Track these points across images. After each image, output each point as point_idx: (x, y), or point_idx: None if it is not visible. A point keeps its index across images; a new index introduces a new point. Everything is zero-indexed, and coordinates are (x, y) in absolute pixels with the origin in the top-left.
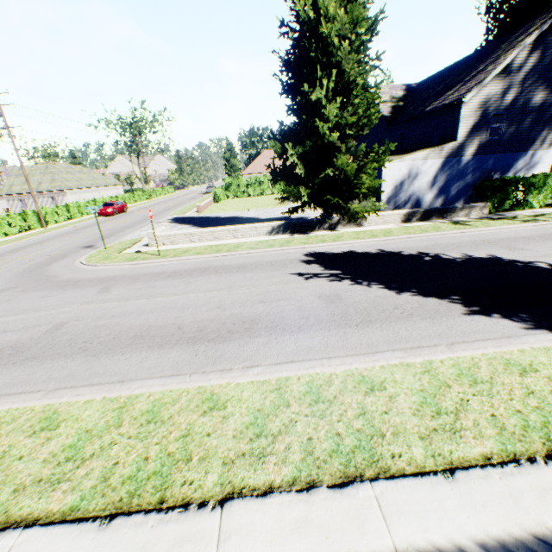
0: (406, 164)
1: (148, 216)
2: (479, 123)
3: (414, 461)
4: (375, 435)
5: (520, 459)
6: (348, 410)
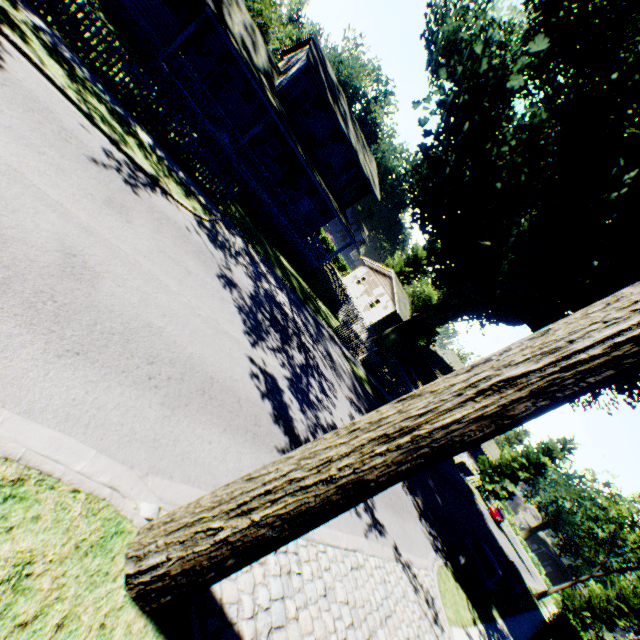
0: None
1: None
2: None
3: None
4: None
5: None
6: None
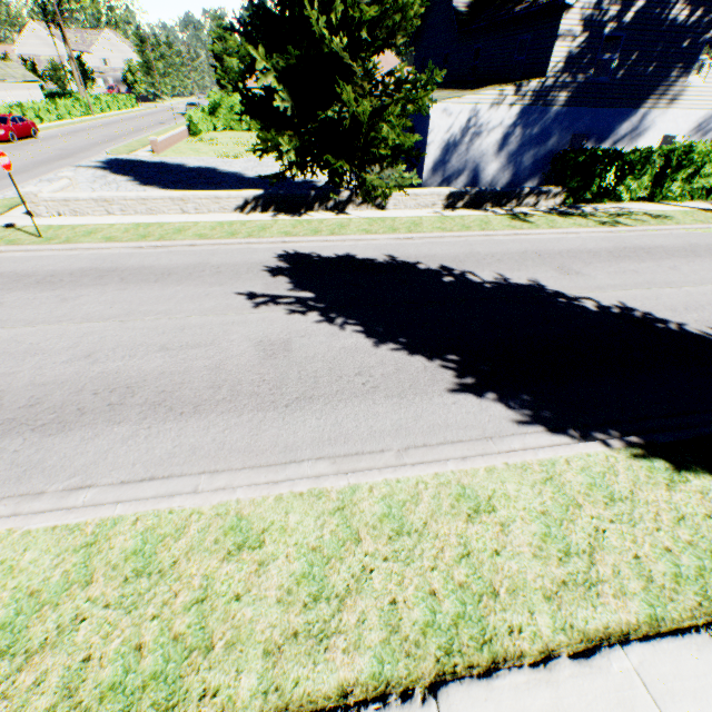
0: (467, 108)
1: (69, 152)
2: (584, 50)
3: (232, 704)
4: (198, 648)
5: (392, 693)
6: (180, 594)
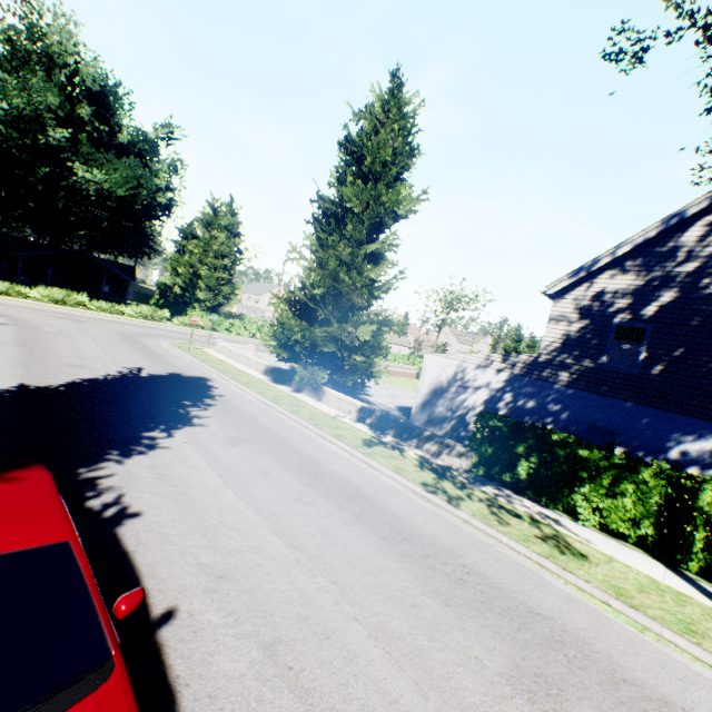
0: (455, 363)
1: None
2: (587, 334)
3: None
4: None
5: None
6: None
